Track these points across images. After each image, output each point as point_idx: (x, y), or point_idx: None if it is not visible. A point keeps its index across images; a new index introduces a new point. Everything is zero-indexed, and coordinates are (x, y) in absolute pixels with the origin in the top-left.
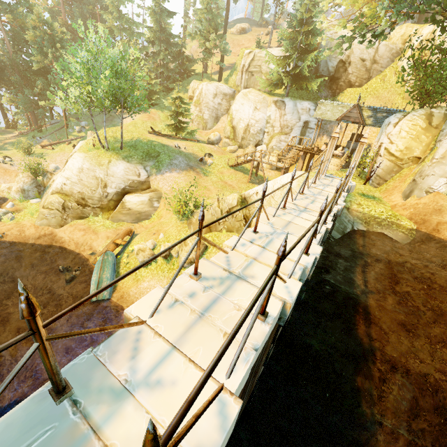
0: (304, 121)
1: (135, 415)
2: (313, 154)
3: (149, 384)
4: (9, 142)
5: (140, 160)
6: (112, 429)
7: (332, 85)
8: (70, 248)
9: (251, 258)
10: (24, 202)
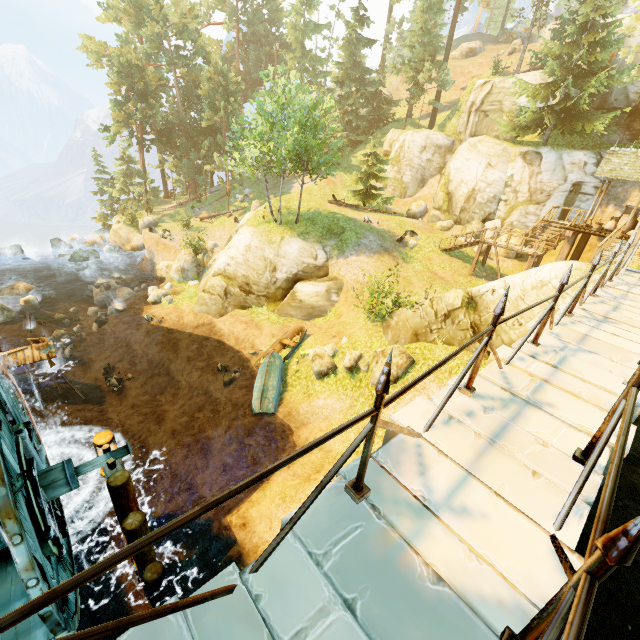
0: (573, 182)
1: (447, 540)
2: (587, 235)
3: (453, 509)
4: (167, 214)
5: (318, 238)
6: (425, 548)
7: (633, 123)
8: (230, 343)
9: (538, 379)
10: (182, 284)
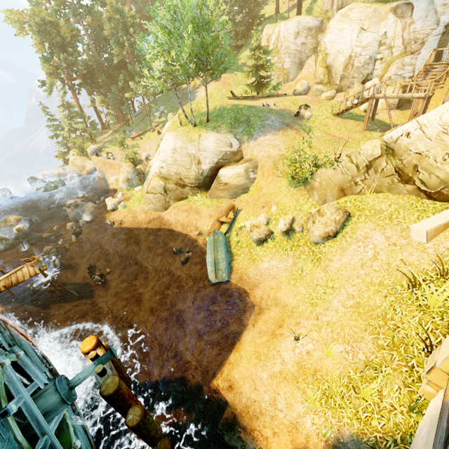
0: (445, 23)
1: None
2: None
3: None
4: (107, 141)
5: (229, 128)
6: None
7: None
8: (178, 230)
9: None
10: (130, 191)
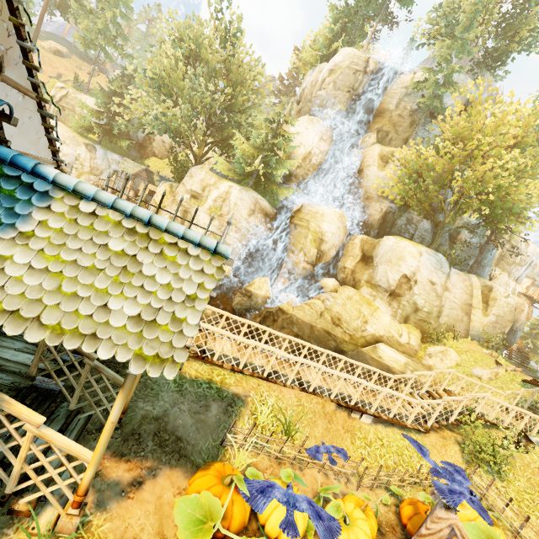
0: (114, 169)
1: None
2: None
3: None
4: None
5: None
6: None
7: (141, 150)
8: None
9: None
10: None
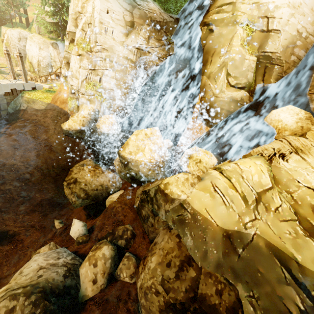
0: None
1: None
2: None
3: None
4: None
5: None
6: None
7: None
8: None
9: None
10: None
